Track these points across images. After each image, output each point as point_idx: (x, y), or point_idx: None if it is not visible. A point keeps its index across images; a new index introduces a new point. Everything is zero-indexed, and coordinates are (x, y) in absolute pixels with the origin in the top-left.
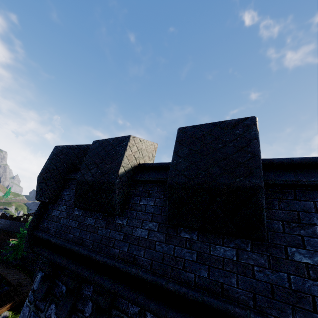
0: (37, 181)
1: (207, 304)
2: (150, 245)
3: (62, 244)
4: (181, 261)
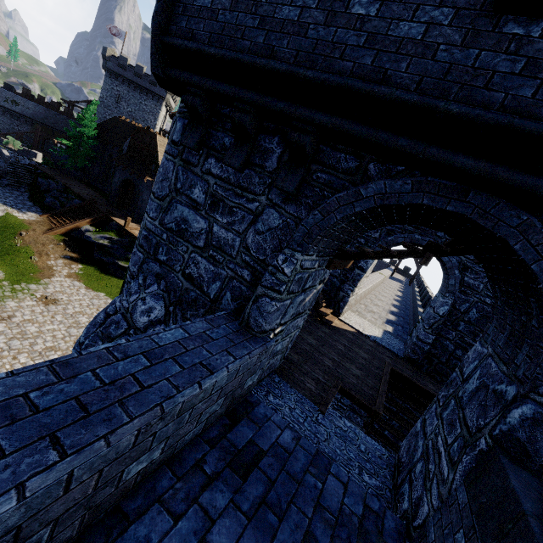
0: None
1: (516, 128)
2: (424, 51)
3: (231, 55)
4: (486, 75)
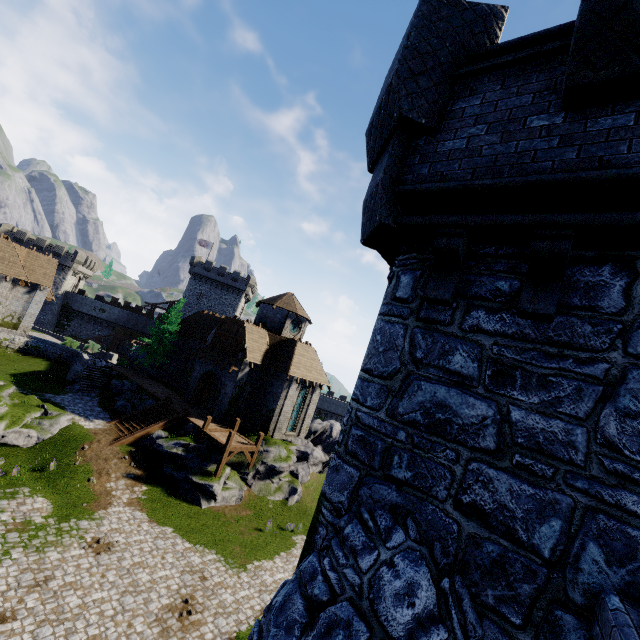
0: (398, 74)
1: None
2: None
3: (525, 179)
4: None
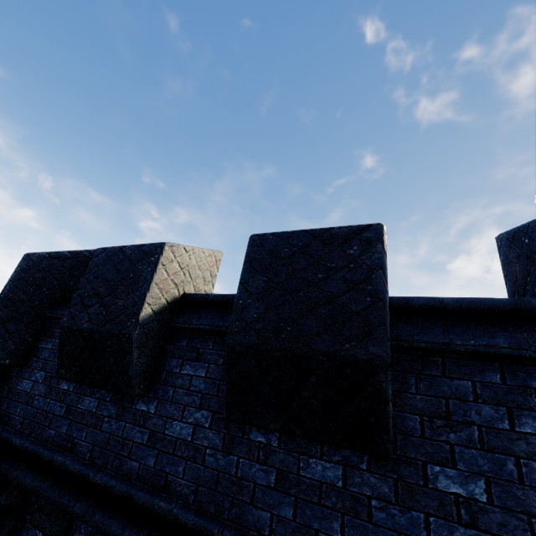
0: None
1: None
2: (195, 454)
3: (33, 449)
4: (249, 487)
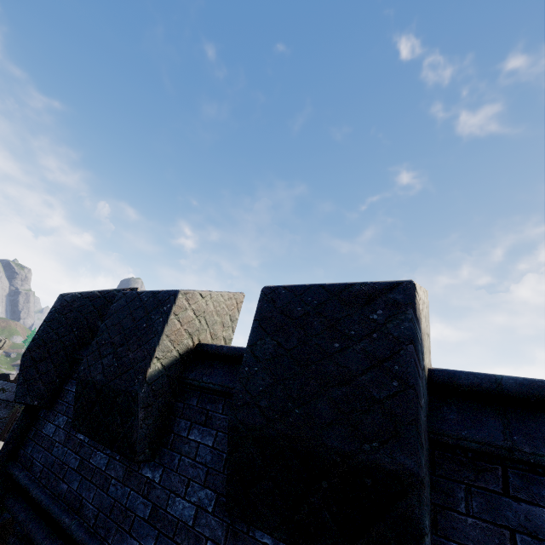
0: (20, 364)
1: None
2: None
3: (45, 504)
4: None
